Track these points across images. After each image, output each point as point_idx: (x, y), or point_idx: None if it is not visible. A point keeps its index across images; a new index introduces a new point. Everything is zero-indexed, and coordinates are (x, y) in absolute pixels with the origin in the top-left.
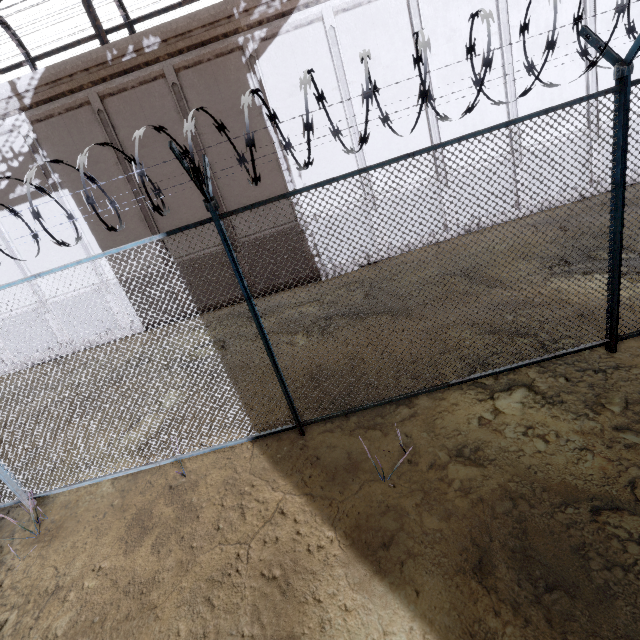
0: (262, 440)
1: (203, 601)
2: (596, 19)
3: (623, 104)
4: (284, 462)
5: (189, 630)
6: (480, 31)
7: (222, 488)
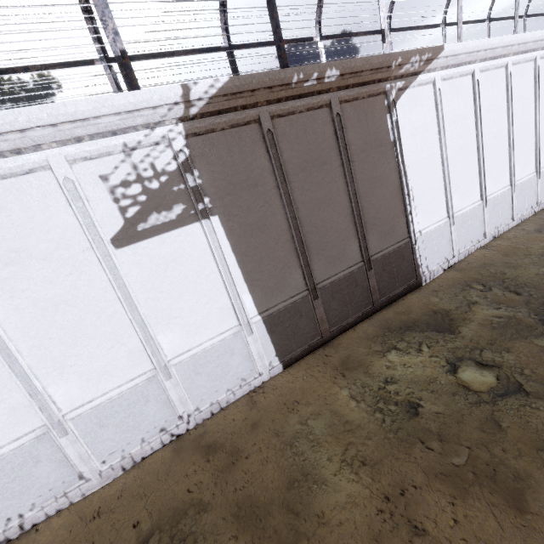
0: None
1: None
2: (539, 111)
3: None
4: None
5: None
6: (500, 108)
7: None
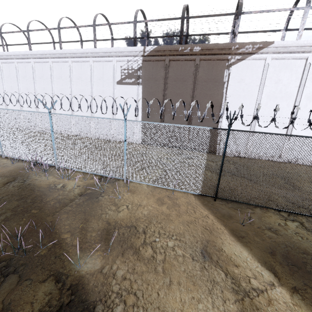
0: (198, 197)
1: (186, 224)
2: None
3: None
4: (206, 205)
5: (183, 228)
6: None
7: (186, 203)
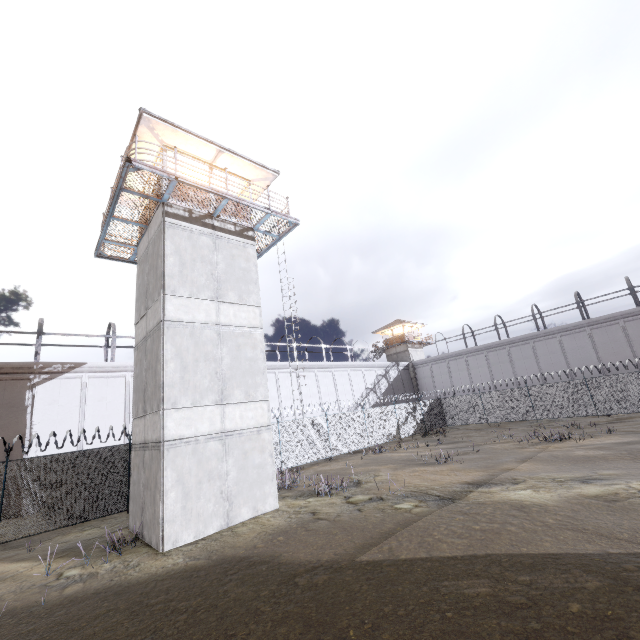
0: None
1: None
2: None
3: (130, 447)
4: None
5: None
6: None
7: None
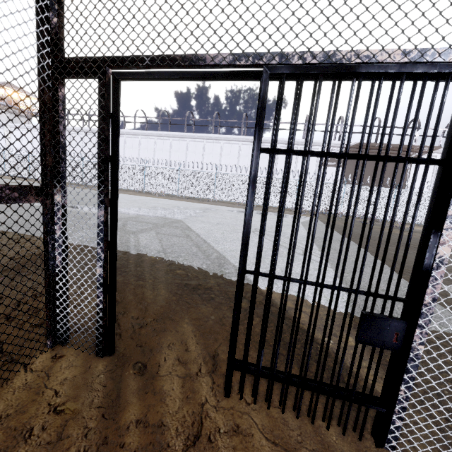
0: None
1: None
2: None
3: None
4: None
5: None
6: None
7: None
